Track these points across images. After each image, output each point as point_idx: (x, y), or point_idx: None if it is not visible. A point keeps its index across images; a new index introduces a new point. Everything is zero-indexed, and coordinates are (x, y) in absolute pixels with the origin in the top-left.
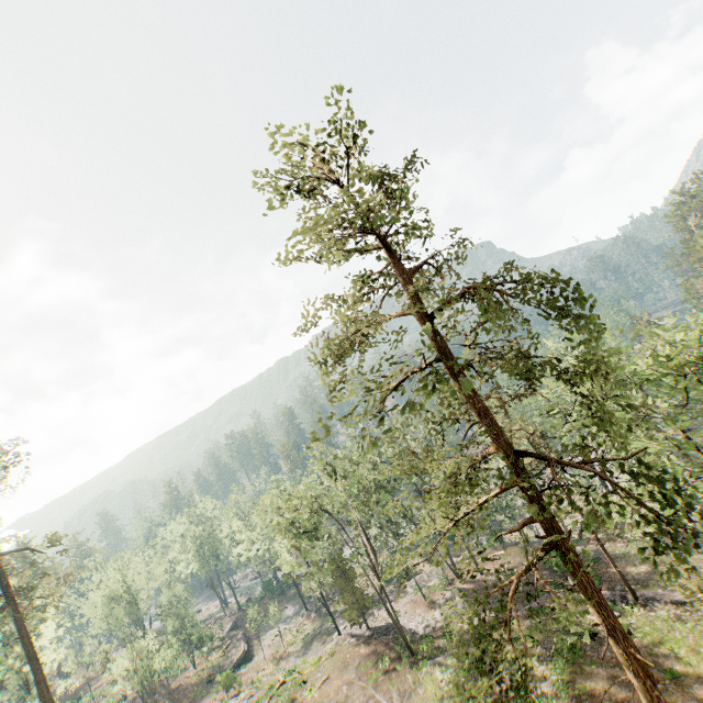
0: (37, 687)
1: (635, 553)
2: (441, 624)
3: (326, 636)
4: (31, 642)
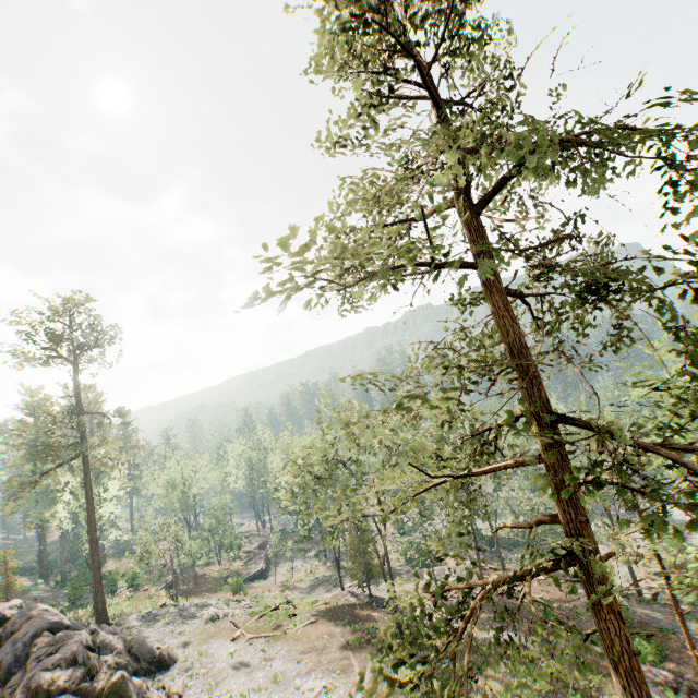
0: (88, 525)
1: None
2: None
3: (332, 586)
4: (91, 489)
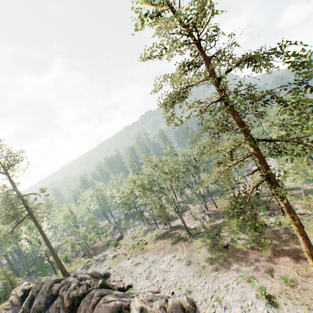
0: (45, 242)
1: None
2: (200, 225)
3: (153, 230)
4: (40, 227)
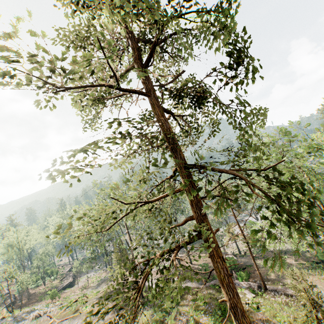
0: None
1: None
2: None
3: (109, 281)
4: None
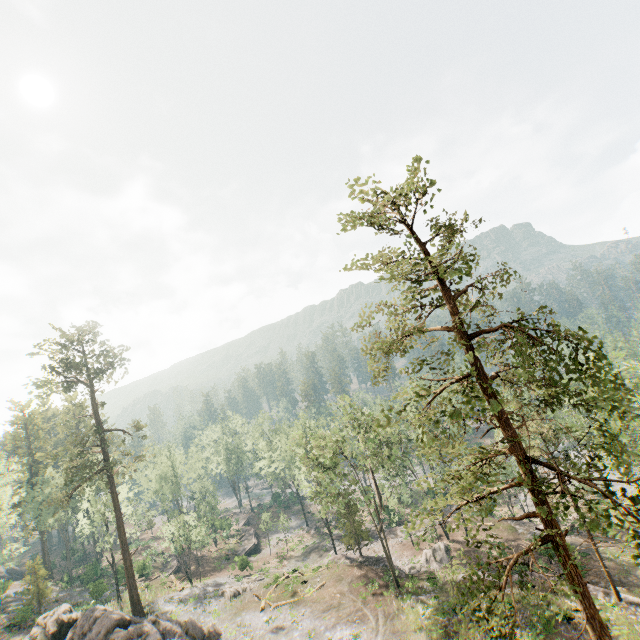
0: (118, 530)
1: (626, 558)
2: (425, 569)
3: (323, 552)
4: (116, 497)
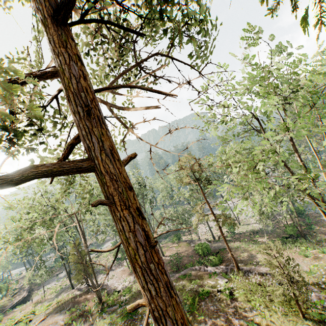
0: None
1: (244, 246)
2: (131, 284)
3: (70, 289)
4: None
